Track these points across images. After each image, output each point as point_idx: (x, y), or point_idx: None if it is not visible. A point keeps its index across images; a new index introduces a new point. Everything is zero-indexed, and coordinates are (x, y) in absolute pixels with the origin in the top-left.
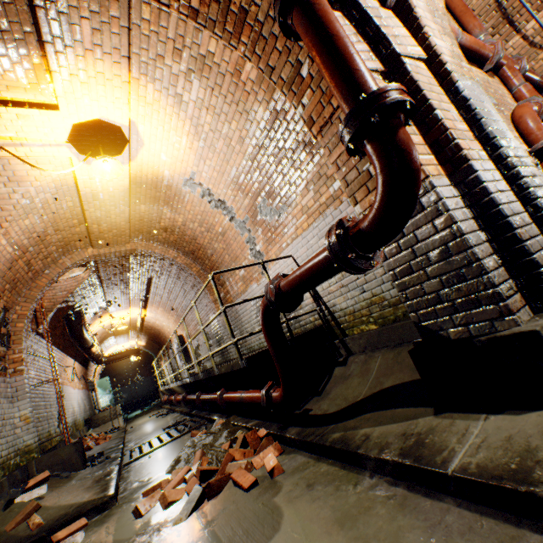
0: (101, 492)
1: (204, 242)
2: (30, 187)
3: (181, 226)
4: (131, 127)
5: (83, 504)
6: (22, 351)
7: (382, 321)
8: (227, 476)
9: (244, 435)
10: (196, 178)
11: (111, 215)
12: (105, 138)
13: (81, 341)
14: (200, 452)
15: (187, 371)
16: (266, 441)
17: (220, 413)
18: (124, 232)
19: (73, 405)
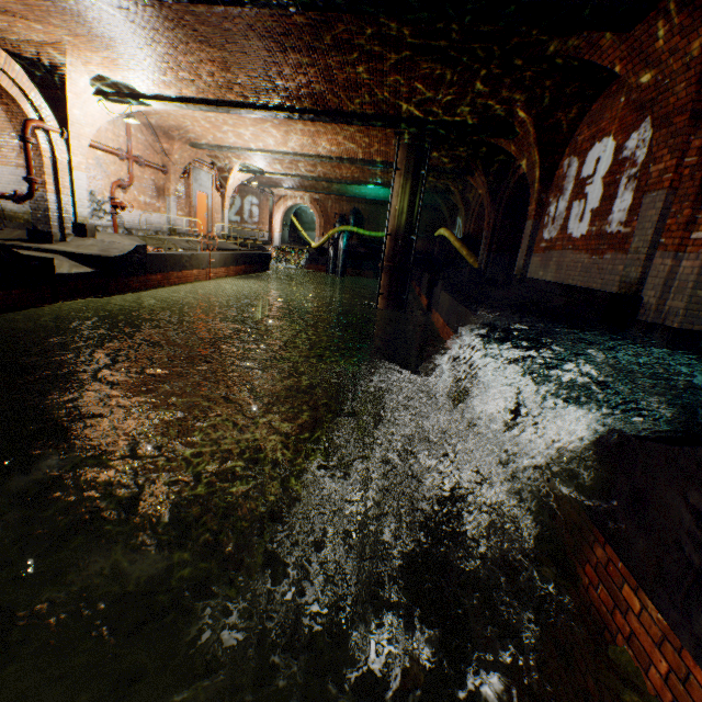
0: None
1: None
2: None
3: None
4: None
5: None
6: None
7: (29, 221)
8: None
9: None
10: None
11: None
12: None
13: None
14: None
15: None
16: None
17: None
18: None
19: None
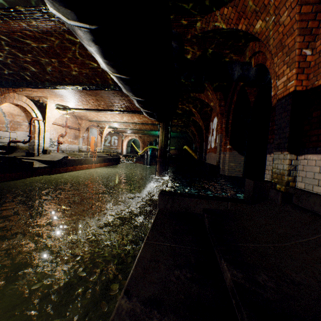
0: None
1: None
2: None
3: None
4: None
5: None
6: None
7: (27, 149)
8: None
9: None
10: (1, 106)
11: None
12: None
13: None
14: None
15: None
16: None
17: None
18: None
19: None
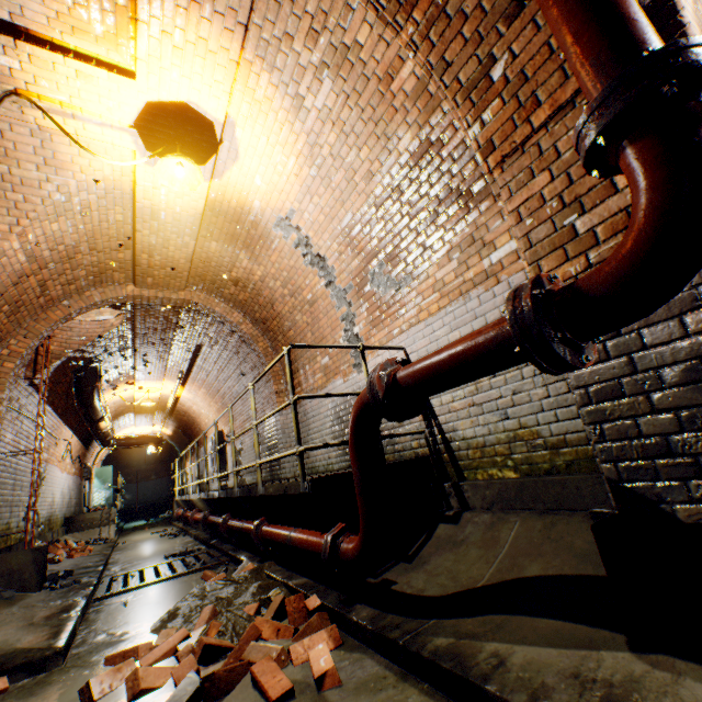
0: (45, 638)
1: (283, 309)
2: (70, 178)
3: (259, 281)
4: (225, 129)
5: (12, 652)
6: (1, 401)
7: (527, 468)
8: (245, 665)
9: (283, 599)
10: (294, 219)
11: (169, 246)
12: (187, 135)
13: (89, 409)
14: (210, 610)
15: (219, 480)
16: (318, 619)
17: (250, 552)
18: (181, 273)
19: (54, 493)
